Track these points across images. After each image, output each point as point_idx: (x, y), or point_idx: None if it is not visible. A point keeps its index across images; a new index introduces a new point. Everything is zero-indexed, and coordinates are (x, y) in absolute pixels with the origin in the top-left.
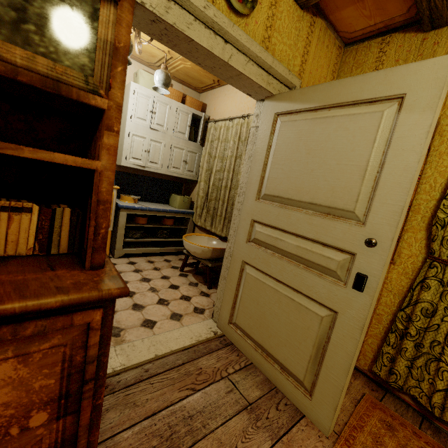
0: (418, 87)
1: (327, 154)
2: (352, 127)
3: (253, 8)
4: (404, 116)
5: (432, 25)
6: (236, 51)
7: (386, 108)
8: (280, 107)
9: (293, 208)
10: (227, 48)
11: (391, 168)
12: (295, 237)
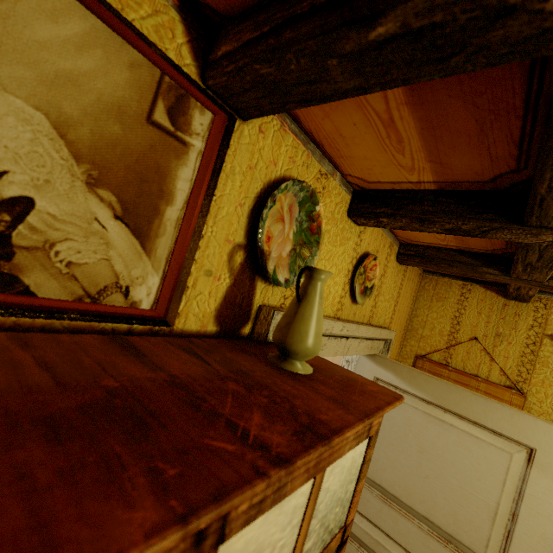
0: (549, 450)
1: (446, 467)
2: (476, 451)
3: (372, 293)
4: (537, 474)
5: (514, 299)
6: (353, 340)
7: (514, 452)
8: (381, 373)
9: (401, 511)
10: (347, 343)
11: (526, 527)
12: (404, 551)
